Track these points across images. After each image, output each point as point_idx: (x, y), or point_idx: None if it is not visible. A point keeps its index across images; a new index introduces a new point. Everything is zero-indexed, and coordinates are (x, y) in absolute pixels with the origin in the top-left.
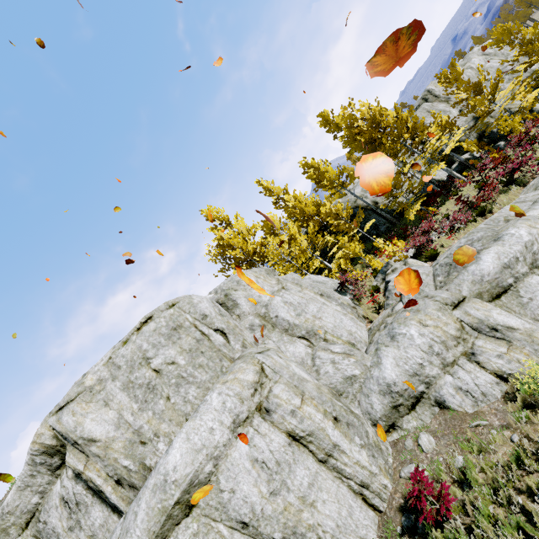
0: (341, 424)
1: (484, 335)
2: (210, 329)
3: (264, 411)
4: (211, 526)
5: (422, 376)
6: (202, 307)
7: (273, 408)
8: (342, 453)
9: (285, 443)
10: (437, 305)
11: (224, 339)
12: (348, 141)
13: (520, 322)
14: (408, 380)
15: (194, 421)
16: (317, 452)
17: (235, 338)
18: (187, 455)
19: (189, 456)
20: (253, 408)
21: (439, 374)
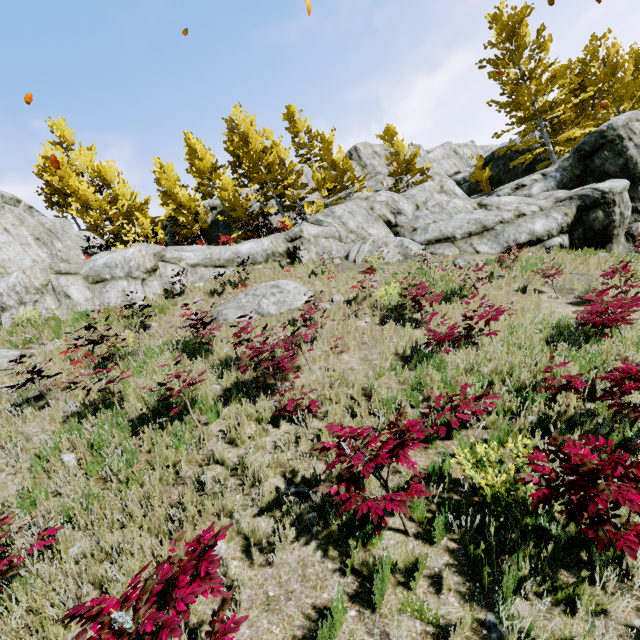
0: None
1: (56, 296)
2: None
3: None
4: None
5: None
6: None
7: None
8: None
9: None
10: (45, 266)
11: None
12: (226, 143)
13: (80, 298)
14: None
15: None
16: None
17: None
18: None
19: None
20: None
21: (15, 306)
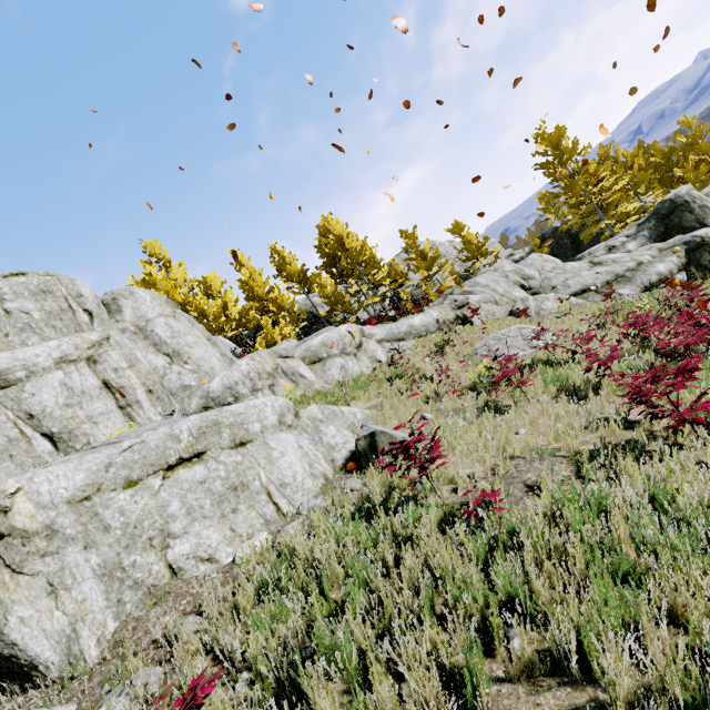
0: (153, 396)
1: (288, 378)
2: (79, 307)
3: (92, 361)
4: (1, 408)
5: (234, 391)
6: (82, 289)
7: (101, 361)
8: (141, 408)
9: (98, 386)
10: (270, 351)
11: (89, 320)
12: (317, 247)
13: (312, 376)
14: (223, 390)
15: (25, 348)
16: (120, 400)
17: (100, 323)
18: (6, 359)
19: (7, 360)
20: (84, 356)
21: (248, 394)
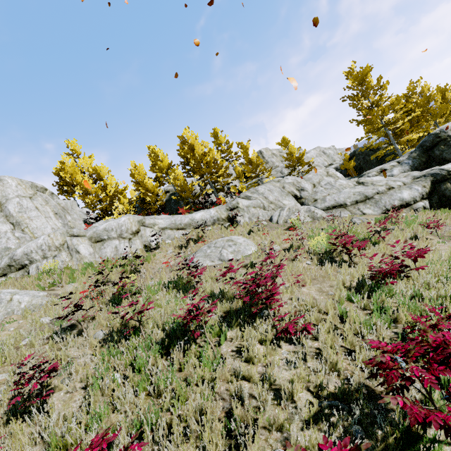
0: None
1: (69, 251)
2: None
3: None
4: None
5: (30, 257)
6: None
7: None
8: None
9: None
10: (63, 231)
11: None
12: (178, 150)
13: (86, 253)
14: (22, 255)
15: None
16: None
17: None
18: None
19: None
20: None
21: (40, 260)
